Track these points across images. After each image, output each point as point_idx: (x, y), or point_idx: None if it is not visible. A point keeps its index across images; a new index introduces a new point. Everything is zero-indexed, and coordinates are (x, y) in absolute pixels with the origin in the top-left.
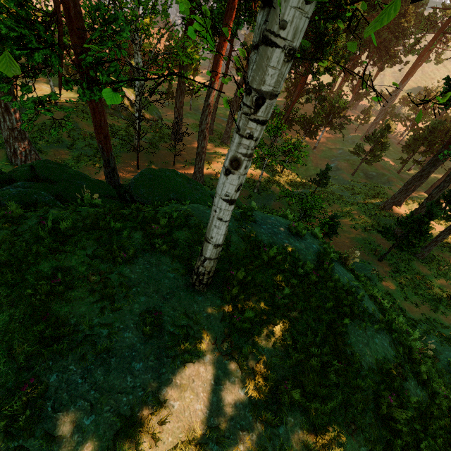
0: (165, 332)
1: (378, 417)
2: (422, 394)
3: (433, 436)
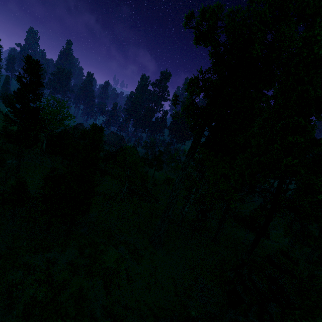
0: None
1: None
2: None
3: None
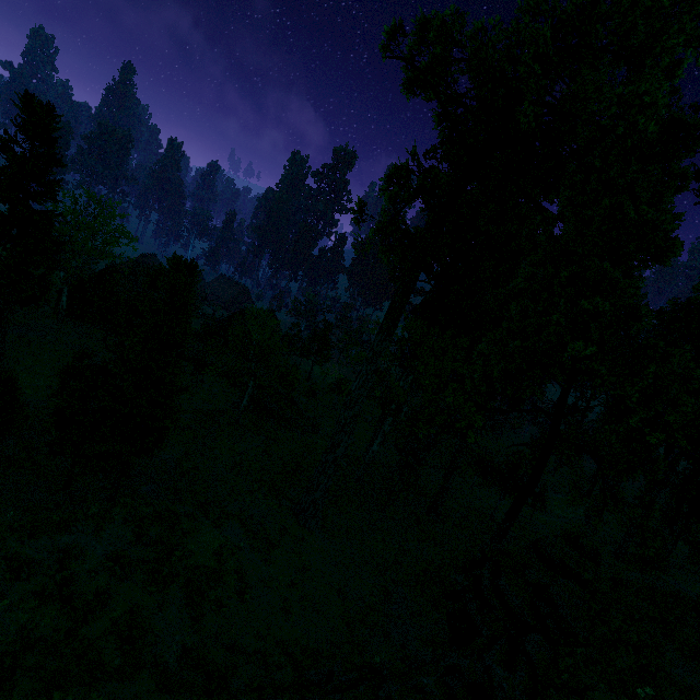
0: None
1: None
2: None
3: None
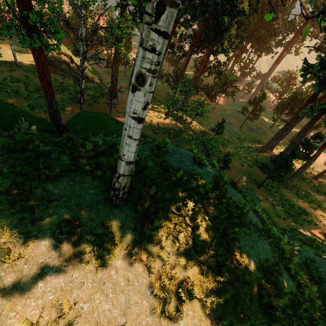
0: (81, 240)
1: (261, 306)
2: (292, 285)
3: (301, 318)
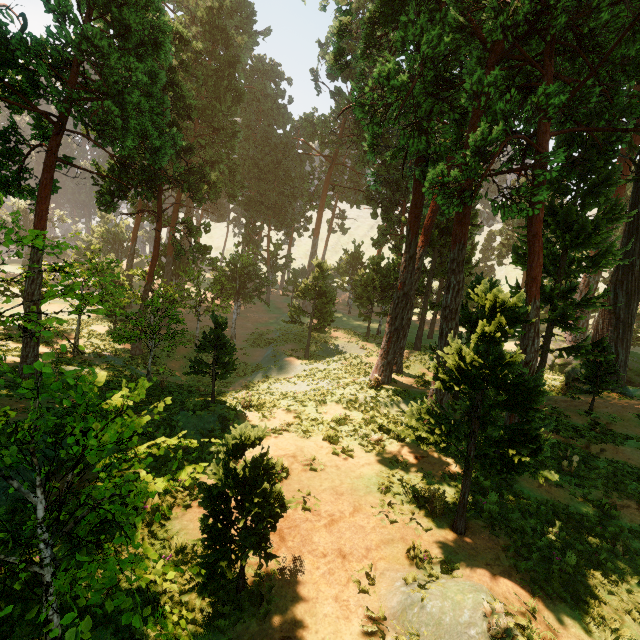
0: None
1: None
2: None
3: None
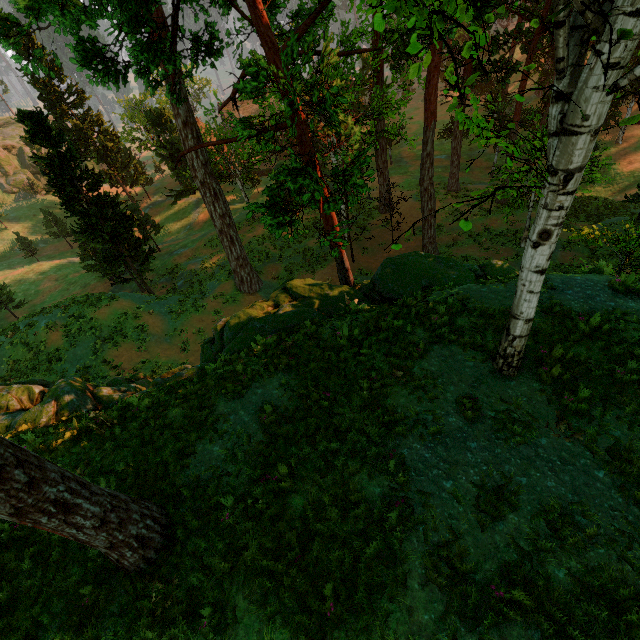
0: (486, 418)
1: None
2: None
3: None
